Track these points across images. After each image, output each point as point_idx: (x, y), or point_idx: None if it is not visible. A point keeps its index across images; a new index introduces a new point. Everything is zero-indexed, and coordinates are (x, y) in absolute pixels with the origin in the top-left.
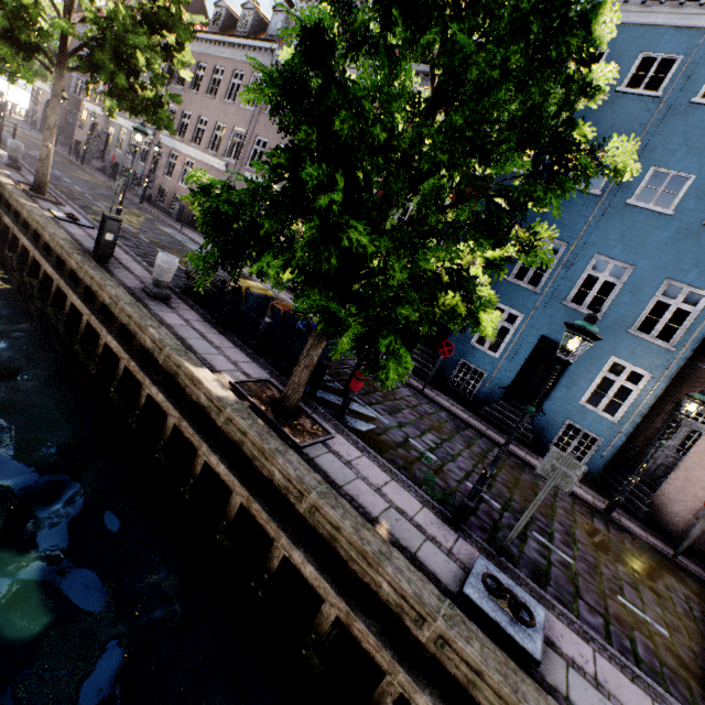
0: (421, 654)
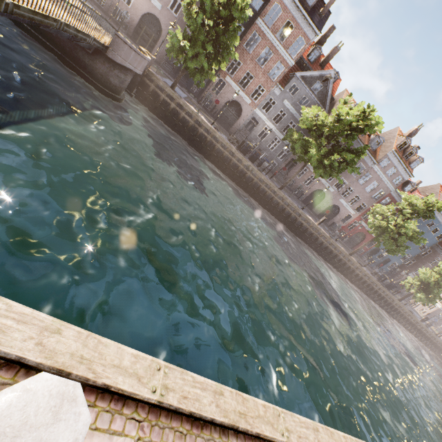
0: (412, 318)
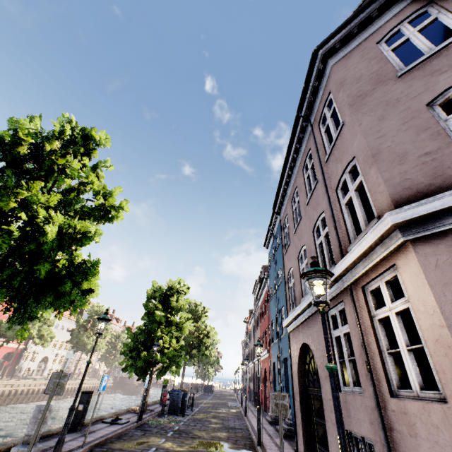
0: None
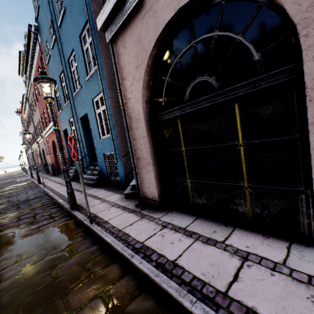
0: None
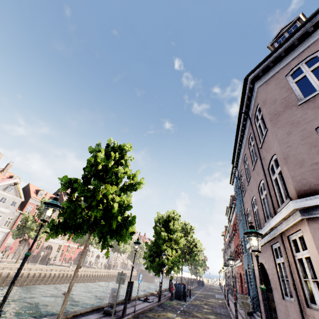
0: None
